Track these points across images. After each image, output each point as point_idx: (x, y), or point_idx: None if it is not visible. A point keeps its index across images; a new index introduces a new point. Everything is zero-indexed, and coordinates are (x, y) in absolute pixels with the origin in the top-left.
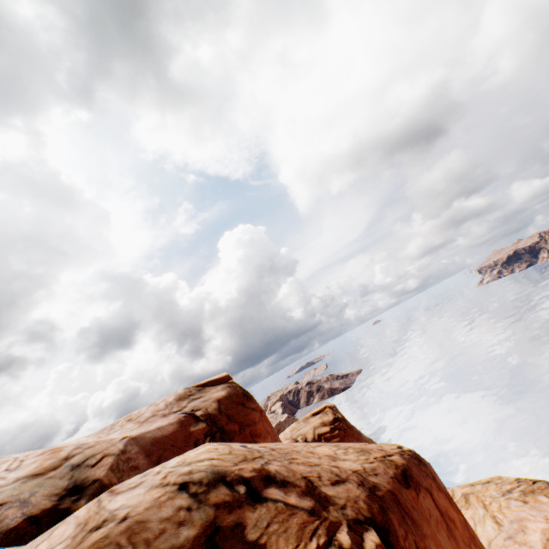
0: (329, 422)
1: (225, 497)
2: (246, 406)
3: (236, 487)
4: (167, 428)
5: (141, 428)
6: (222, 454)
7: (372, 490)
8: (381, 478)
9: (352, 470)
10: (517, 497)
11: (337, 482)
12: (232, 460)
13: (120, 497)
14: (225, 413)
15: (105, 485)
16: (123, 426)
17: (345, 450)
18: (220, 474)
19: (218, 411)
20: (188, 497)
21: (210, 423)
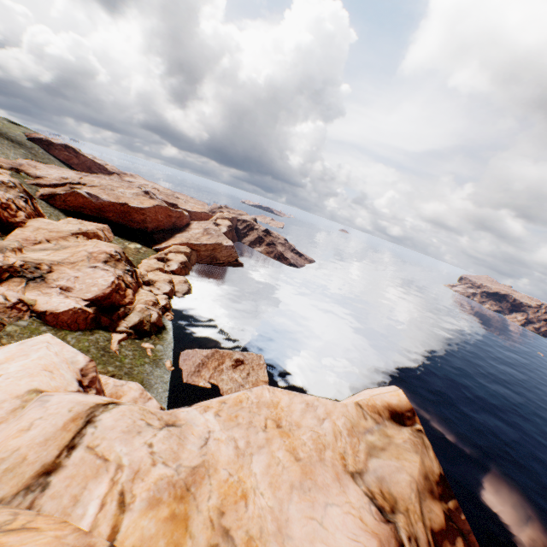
0: (437, 485)
1: None
2: None
3: None
4: None
5: None
6: None
7: None
8: None
9: None
10: None
11: None
12: None
13: None
14: None
15: None
16: None
17: None
18: None
19: None
20: None
21: None
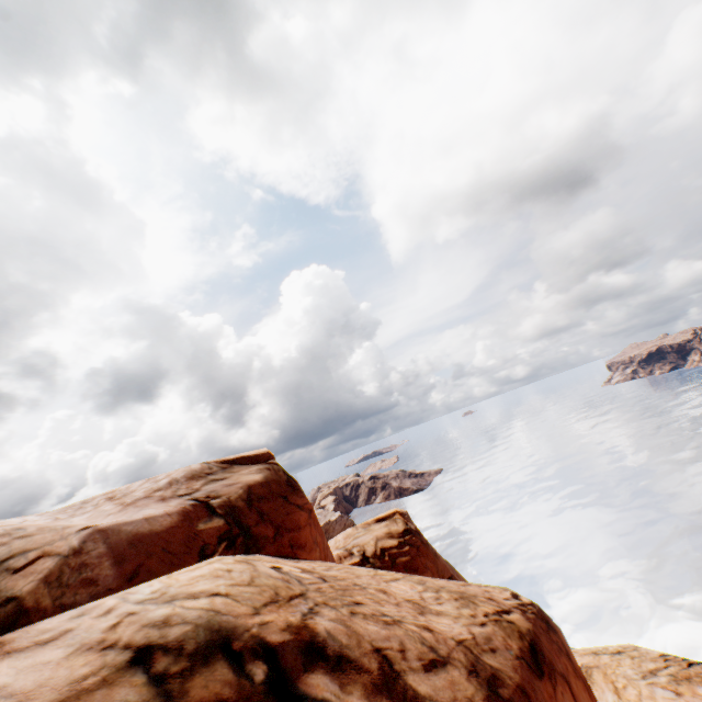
0: (398, 534)
1: (221, 691)
2: (289, 500)
3: (248, 667)
4: (161, 520)
5: (122, 514)
6: (237, 584)
7: (493, 685)
8: (502, 658)
9: (455, 639)
10: (666, 685)
11: (433, 665)
12: (251, 599)
13: (5, 666)
14: (256, 507)
15: (24, 610)
16: (97, 507)
17: (436, 594)
18: (223, 634)
19: (246, 503)
20: (144, 685)
21: (231, 520)
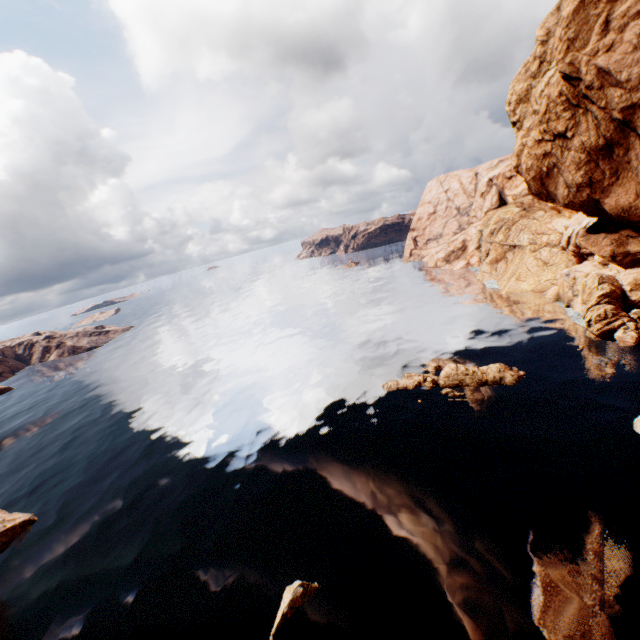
0: None
1: None
2: None
3: None
4: None
5: None
6: None
7: None
8: None
9: None
10: None
11: None
12: None
13: None
14: None
15: None
16: None
17: None
18: None
19: None
20: None
21: None
